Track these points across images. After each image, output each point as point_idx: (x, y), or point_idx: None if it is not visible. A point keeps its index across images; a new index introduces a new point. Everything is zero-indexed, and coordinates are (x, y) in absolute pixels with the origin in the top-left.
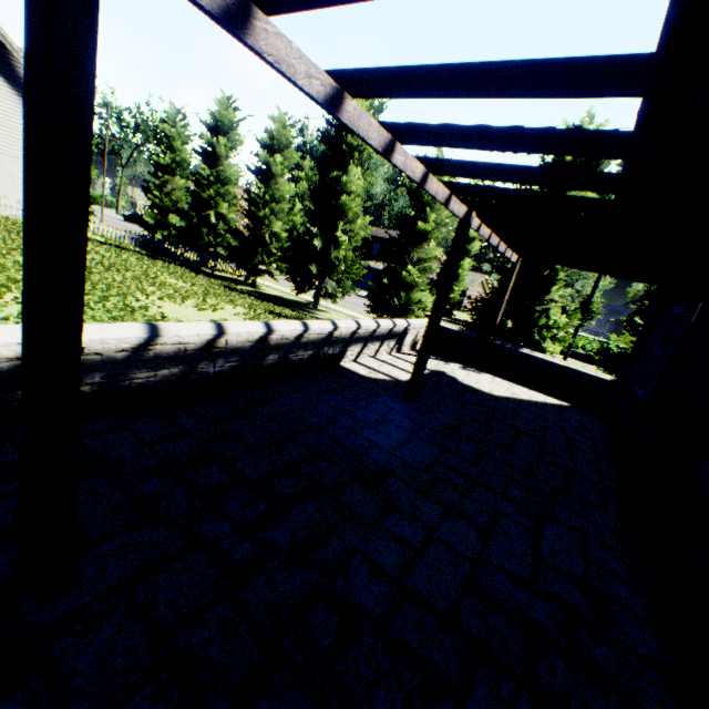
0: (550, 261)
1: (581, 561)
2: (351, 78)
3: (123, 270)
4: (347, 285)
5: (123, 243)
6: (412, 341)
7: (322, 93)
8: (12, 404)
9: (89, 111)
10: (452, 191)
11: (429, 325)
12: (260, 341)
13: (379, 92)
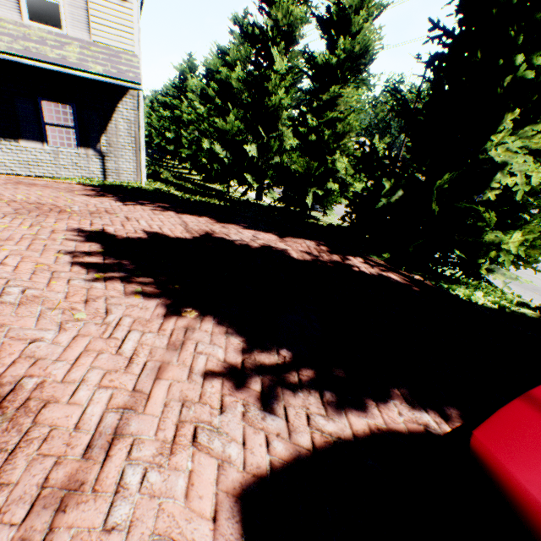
0: None
1: None
2: None
3: None
4: None
5: None
6: None
7: None
8: None
9: None
10: None
11: None
12: None
13: None
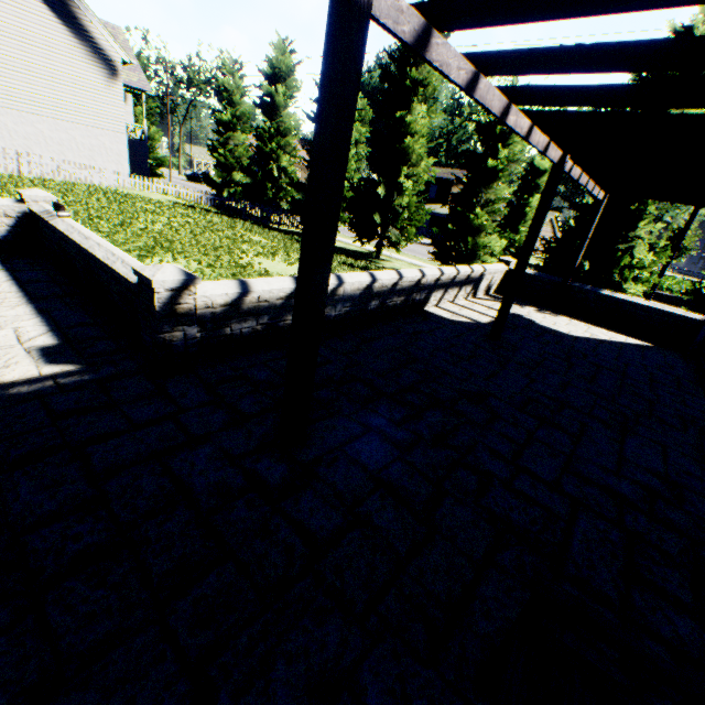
0: (641, 196)
1: (660, 463)
2: (485, 59)
3: (216, 231)
4: (410, 232)
5: (200, 204)
6: (486, 287)
7: (465, 80)
8: (221, 338)
9: (349, 137)
10: (550, 138)
11: (516, 269)
12: (366, 289)
13: (512, 72)
